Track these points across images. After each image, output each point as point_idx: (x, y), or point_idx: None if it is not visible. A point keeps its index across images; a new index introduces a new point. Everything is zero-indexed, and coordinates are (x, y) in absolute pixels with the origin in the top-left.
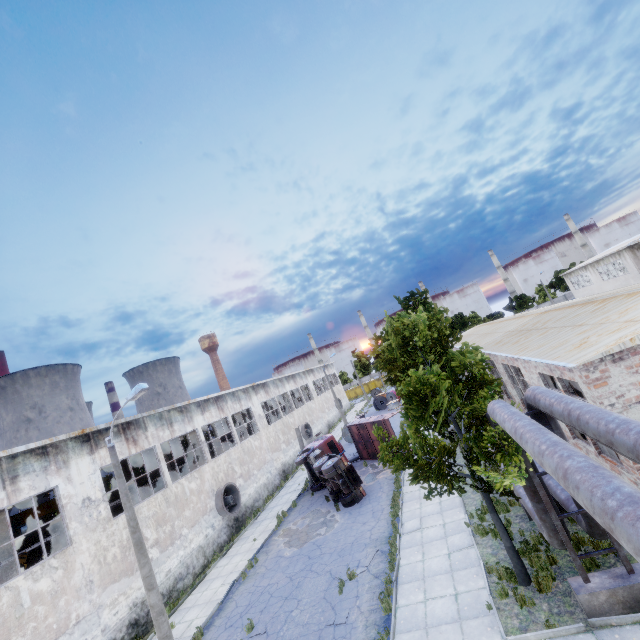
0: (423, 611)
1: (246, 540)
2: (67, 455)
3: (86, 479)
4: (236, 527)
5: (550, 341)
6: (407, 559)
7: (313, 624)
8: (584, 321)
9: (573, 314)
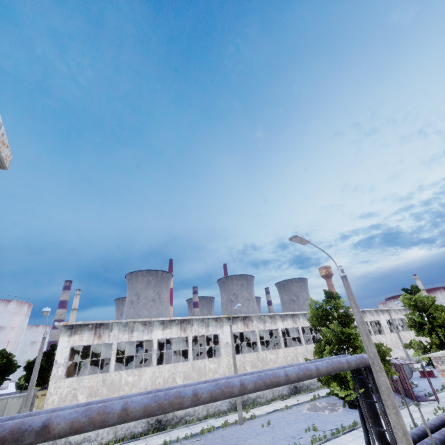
0: None
1: (295, 399)
2: (223, 323)
3: (228, 335)
4: (294, 391)
5: None
6: (344, 437)
7: (287, 434)
8: None
9: None
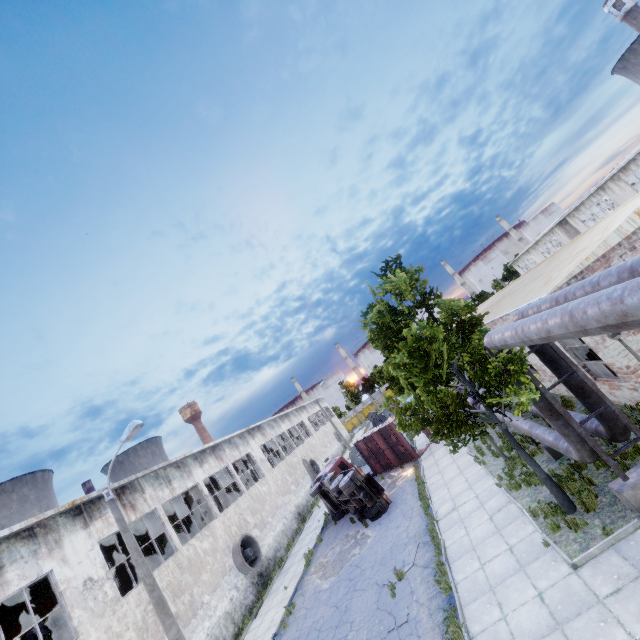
0: (483, 576)
1: (276, 592)
2: (58, 533)
3: (84, 557)
4: (262, 584)
5: (519, 296)
6: (451, 539)
7: (374, 637)
8: (542, 272)
9: (531, 274)
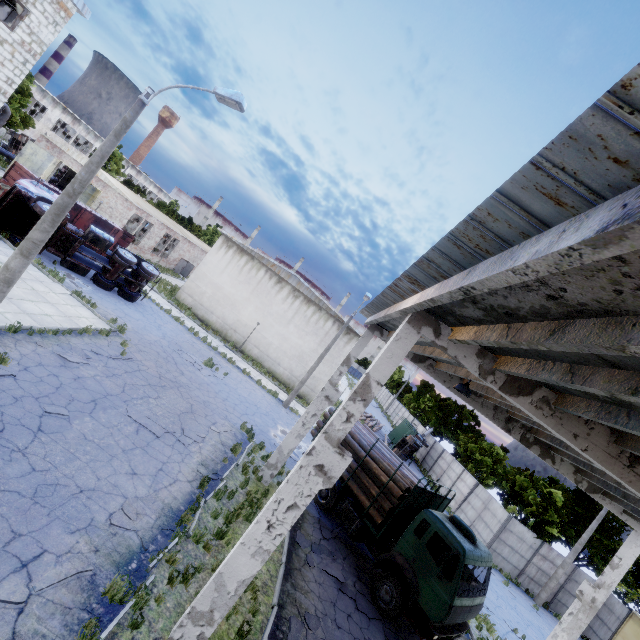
0: None
1: None
2: None
3: None
4: None
5: None
6: None
7: None
8: None
9: None
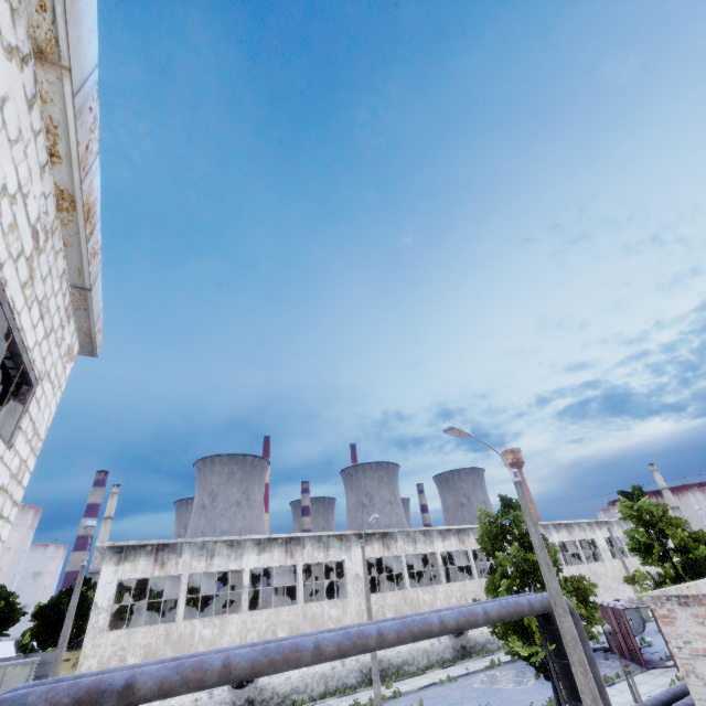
0: None
1: (463, 666)
2: (351, 543)
3: (358, 562)
4: (462, 654)
5: None
6: None
7: None
8: None
9: None
